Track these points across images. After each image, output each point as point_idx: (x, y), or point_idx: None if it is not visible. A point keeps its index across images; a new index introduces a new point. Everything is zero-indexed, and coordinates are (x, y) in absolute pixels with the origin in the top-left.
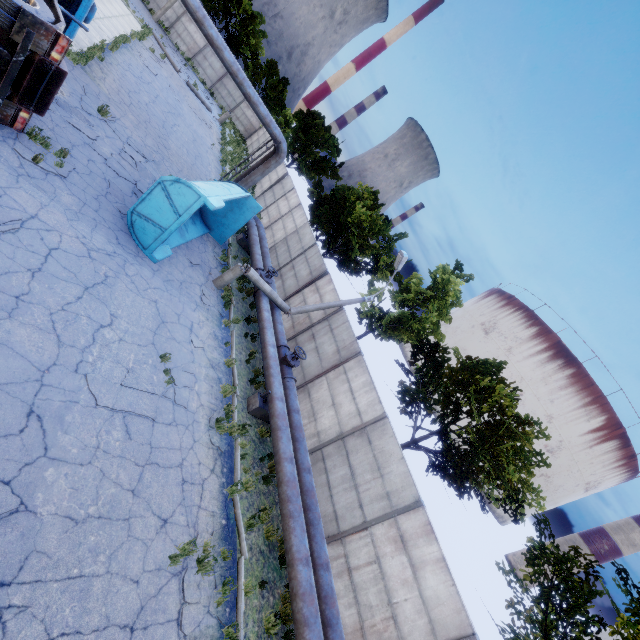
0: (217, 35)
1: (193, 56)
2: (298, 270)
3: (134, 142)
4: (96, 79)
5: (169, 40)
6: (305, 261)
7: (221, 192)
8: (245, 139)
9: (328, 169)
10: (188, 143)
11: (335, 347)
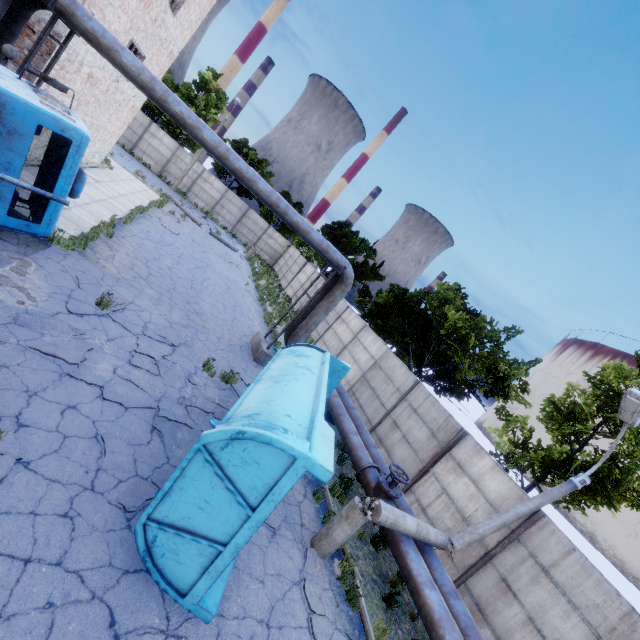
0: (246, 166)
1: (211, 208)
2: (407, 429)
3: (154, 327)
4: (100, 260)
5: (188, 202)
6: (413, 413)
7: (307, 389)
8: (272, 266)
9: (369, 272)
10: (222, 295)
11: (584, 626)
